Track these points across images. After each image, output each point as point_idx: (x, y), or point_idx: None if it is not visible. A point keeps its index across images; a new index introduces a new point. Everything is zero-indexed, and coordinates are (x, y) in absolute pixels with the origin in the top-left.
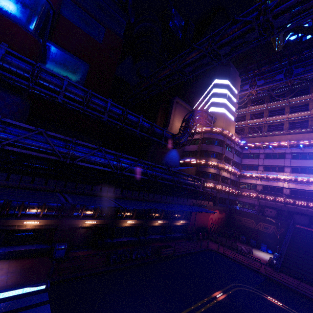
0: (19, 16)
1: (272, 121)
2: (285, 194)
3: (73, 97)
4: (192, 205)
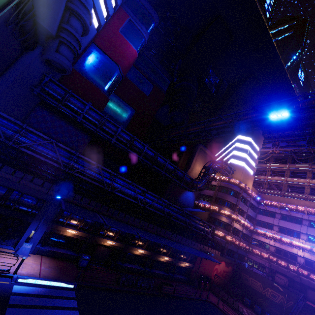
0: (101, 83)
1: (293, 182)
2: (298, 263)
3: (121, 140)
4: (199, 250)
